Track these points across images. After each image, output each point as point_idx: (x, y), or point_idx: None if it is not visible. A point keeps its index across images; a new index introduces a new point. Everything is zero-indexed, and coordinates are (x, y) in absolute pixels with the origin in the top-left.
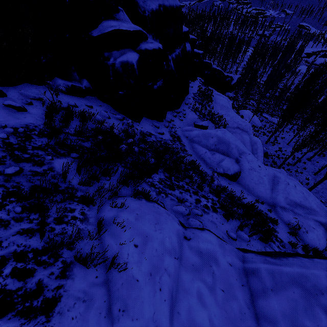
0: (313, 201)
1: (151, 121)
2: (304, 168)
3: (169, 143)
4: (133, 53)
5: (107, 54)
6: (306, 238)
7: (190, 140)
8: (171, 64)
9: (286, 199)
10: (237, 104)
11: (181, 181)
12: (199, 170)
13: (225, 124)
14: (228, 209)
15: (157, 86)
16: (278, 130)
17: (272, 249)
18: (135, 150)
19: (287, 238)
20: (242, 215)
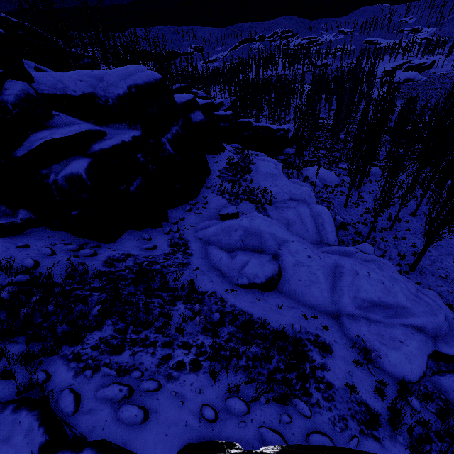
0: (402, 291)
1: (140, 232)
2: (408, 230)
3: (158, 261)
4: (79, 161)
5: (45, 172)
6: (387, 364)
7: (205, 242)
8: (168, 147)
9: (355, 300)
10: (302, 161)
11: (146, 329)
12: (199, 294)
13: (270, 199)
14: (220, 358)
15: (134, 187)
16: (363, 182)
17: (299, 413)
18: (48, 310)
19: (347, 375)
20: (253, 359)
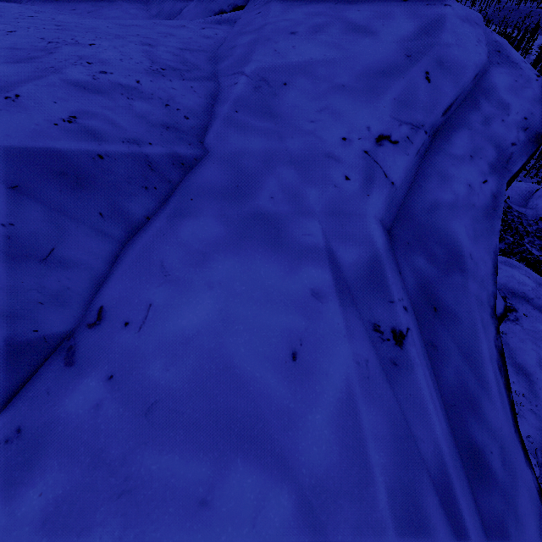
0: None
1: None
2: None
3: None
4: None
5: None
6: None
7: None
8: None
9: None
10: None
11: None
12: None
13: None
14: None
15: None
16: None
17: None
18: None
19: None
20: None
